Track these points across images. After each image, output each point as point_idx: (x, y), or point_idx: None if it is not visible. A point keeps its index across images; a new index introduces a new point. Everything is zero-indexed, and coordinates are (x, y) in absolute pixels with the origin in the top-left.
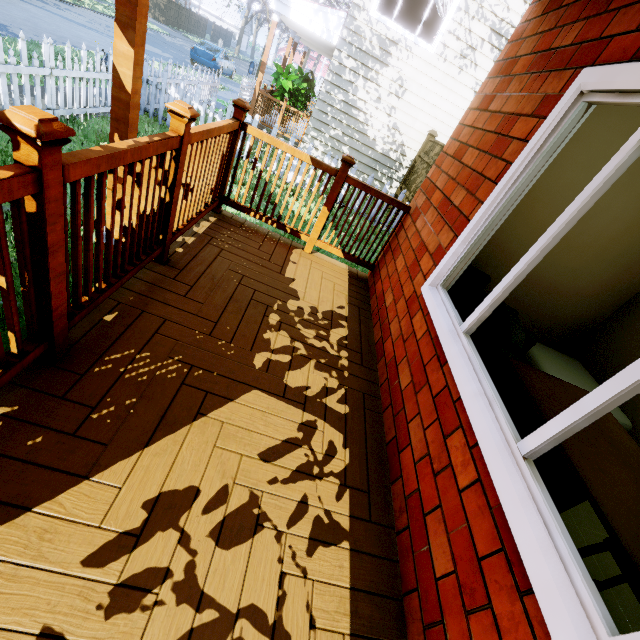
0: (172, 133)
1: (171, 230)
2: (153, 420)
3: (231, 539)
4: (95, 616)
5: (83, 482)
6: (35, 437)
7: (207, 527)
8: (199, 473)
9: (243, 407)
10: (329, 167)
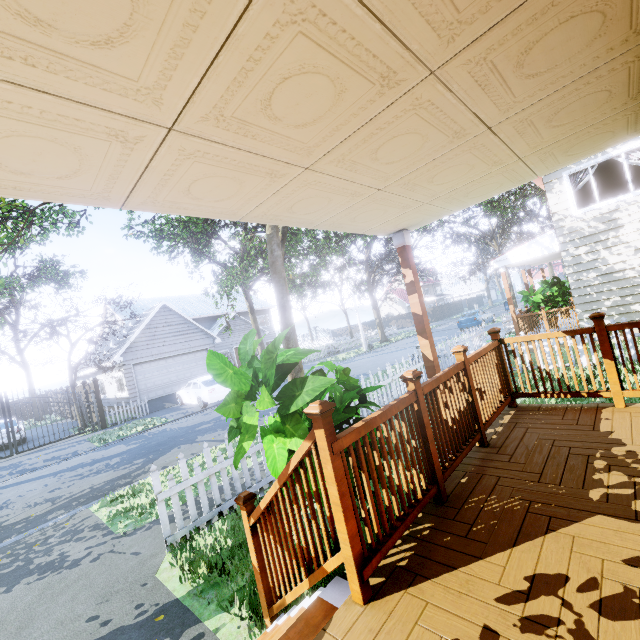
0: (458, 362)
1: (481, 420)
2: (513, 532)
3: (614, 614)
4: (513, 629)
5: (480, 560)
6: (446, 537)
7: (585, 601)
8: (563, 566)
9: (590, 526)
10: (583, 329)
